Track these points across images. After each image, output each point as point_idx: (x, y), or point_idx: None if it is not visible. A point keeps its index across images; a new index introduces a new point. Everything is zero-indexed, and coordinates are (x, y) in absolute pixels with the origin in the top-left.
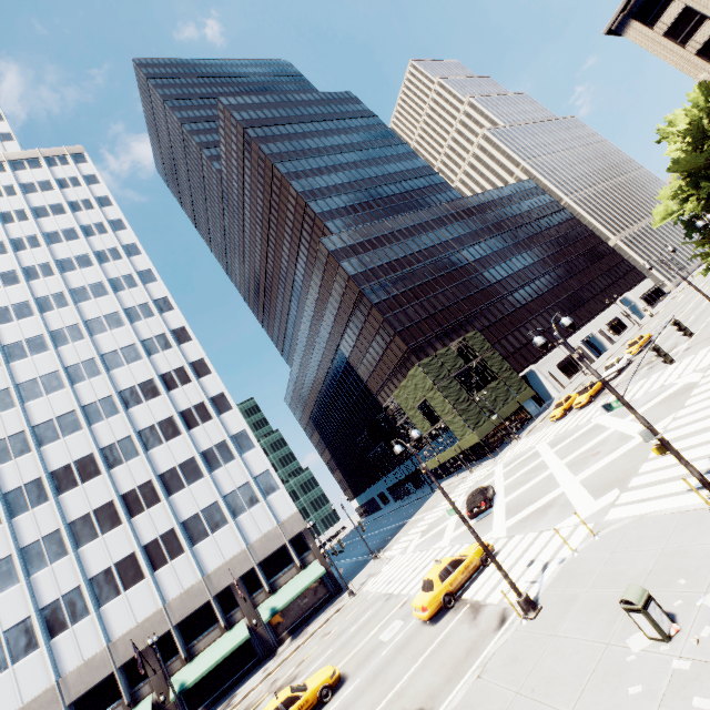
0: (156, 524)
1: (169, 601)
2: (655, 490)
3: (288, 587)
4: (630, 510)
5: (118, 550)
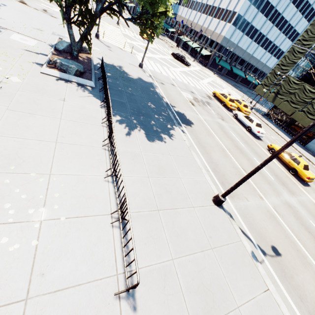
0: (218, 2)
1: (203, 26)
2: (112, 27)
3: (204, 51)
4: (114, 27)
5: (212, 1)
